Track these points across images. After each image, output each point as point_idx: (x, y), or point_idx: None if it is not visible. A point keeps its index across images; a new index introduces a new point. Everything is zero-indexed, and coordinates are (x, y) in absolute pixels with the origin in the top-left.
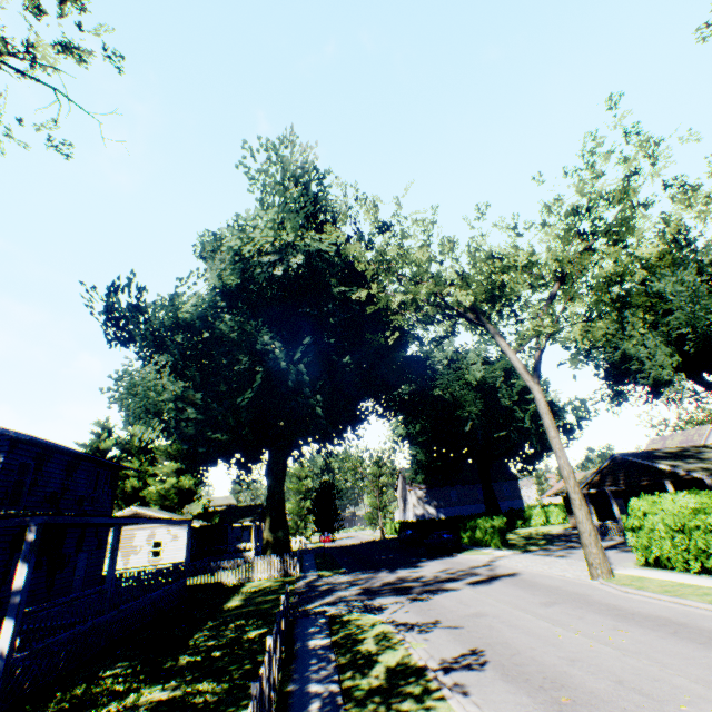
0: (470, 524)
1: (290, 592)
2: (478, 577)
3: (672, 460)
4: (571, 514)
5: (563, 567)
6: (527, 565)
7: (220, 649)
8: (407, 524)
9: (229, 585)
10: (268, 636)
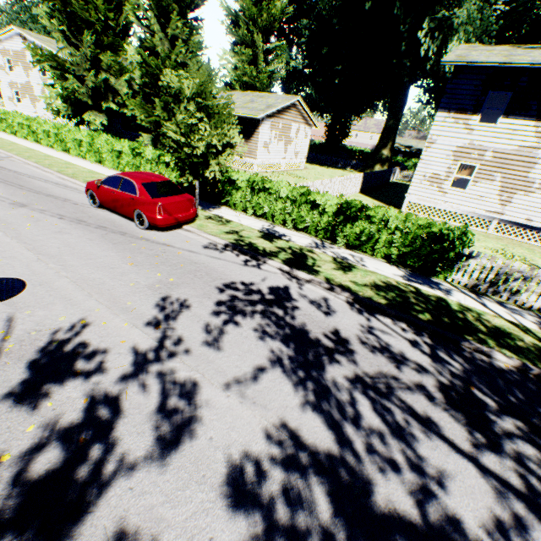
0: None
1: None
2: None
3: None
4: None
5: None
6: None
7: None
8: None
9: (397, 182)
10: None
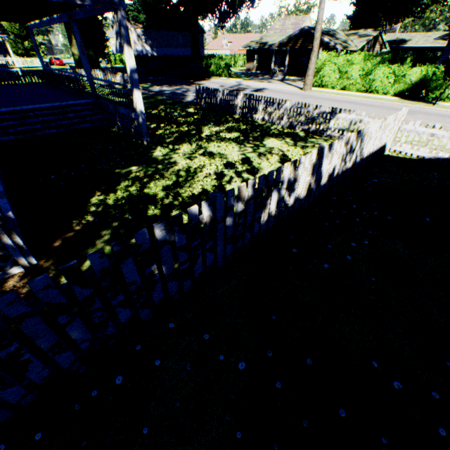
0: (205, 62)
1: (148, 95)
2: (251, 90)
3: (328, 37)
4: (249, 62)
5: (283, 87)
6: (264, 86)
7: (194, 116)
8: (138, 58)
9: None
10: (288, 101)
